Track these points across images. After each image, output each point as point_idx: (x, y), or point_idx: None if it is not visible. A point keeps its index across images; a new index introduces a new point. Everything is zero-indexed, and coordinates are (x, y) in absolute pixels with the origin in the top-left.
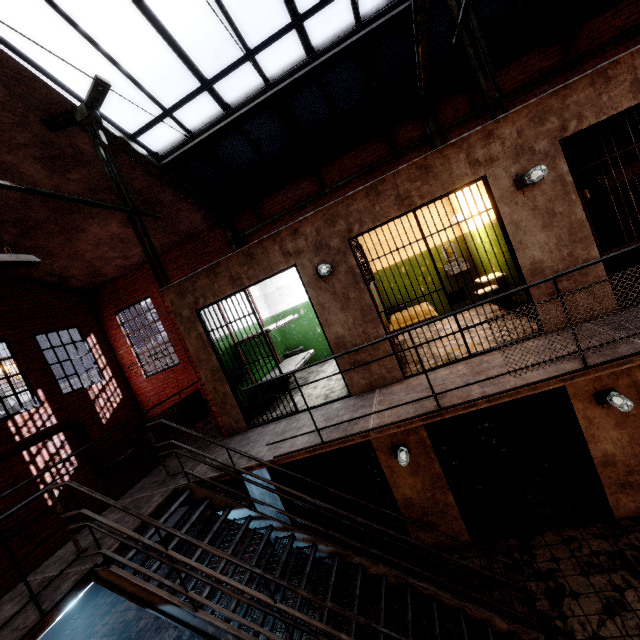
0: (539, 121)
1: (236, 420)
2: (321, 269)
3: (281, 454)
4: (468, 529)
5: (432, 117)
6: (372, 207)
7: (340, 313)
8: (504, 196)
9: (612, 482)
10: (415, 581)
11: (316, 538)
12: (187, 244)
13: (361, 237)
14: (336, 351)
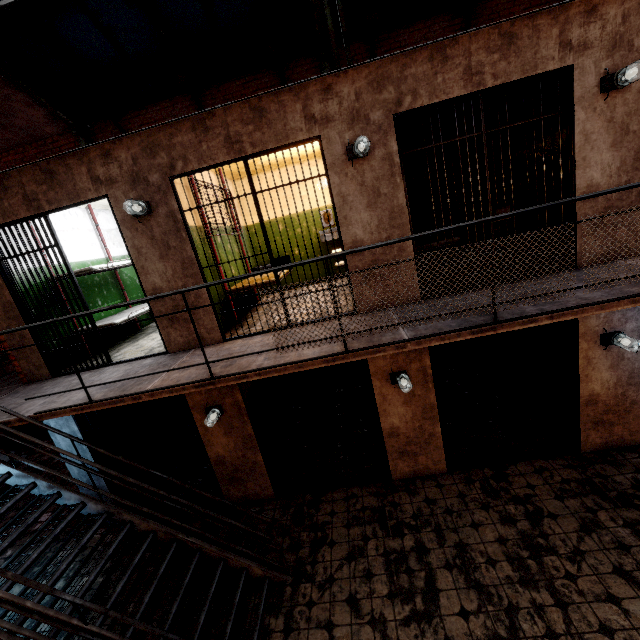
0: (378, 87)
1: (37, 366)
2: (135, 207)
3: (44, 410)
4: (273, 485)
5: (328, 61)
6: (199, 144)
7: (159, 262)
8: (336, 164)
9: (394, 450)
10: (184, 536)
11: (85, 496)
12: (30, 147)
13: (239, 183)
14: (153, 303)
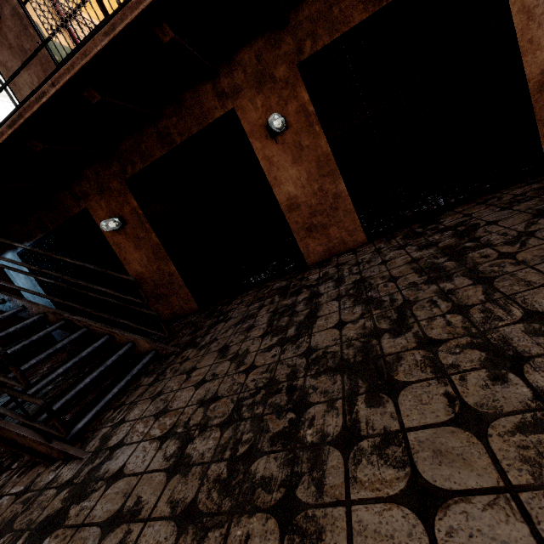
0: None
1: None
2: None
3: None
4: (194, 296)
5: None
6: None
7: (24, 72)
8: None
9: (300, 227)
10: (71, 315)
11: None
12: None
13: None
14: None
